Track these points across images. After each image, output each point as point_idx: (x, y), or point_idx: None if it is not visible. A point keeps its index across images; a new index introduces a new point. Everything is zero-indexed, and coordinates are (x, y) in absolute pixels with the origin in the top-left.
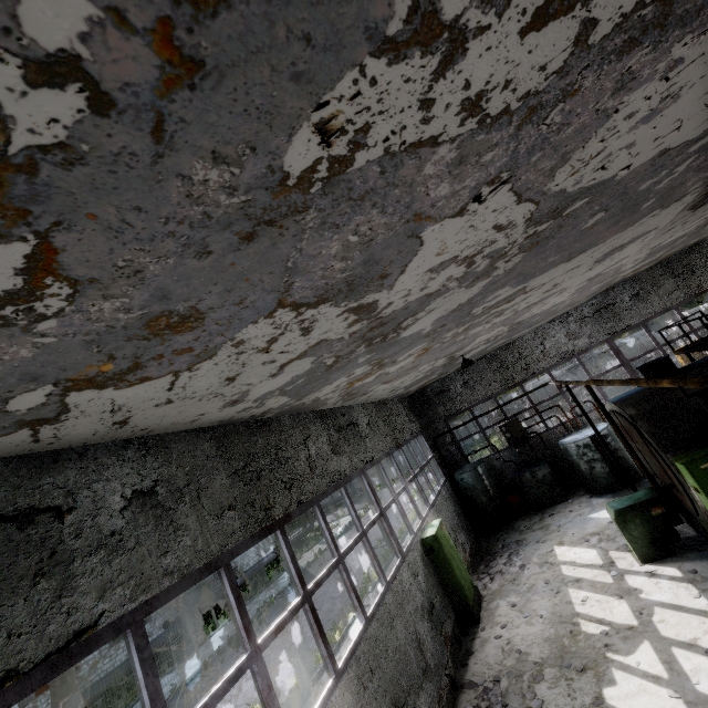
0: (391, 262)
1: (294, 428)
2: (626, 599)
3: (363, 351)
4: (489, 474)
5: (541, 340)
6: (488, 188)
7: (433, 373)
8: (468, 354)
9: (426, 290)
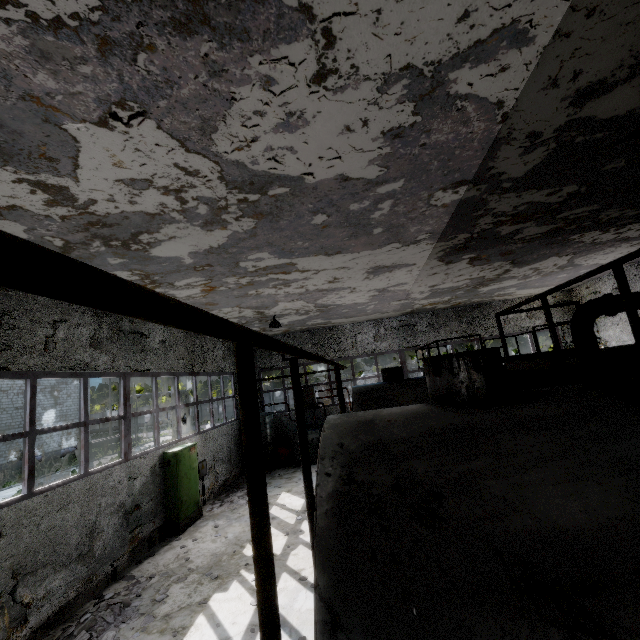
0: (44, 143)
1: (48, 307)
2: (290, 536)
3: (105, 249)
4: (276, 426)
5: (356, 333)
6: (122, 111)
7: (250, 323)
8: (284, 318)
9: (139, 206)
